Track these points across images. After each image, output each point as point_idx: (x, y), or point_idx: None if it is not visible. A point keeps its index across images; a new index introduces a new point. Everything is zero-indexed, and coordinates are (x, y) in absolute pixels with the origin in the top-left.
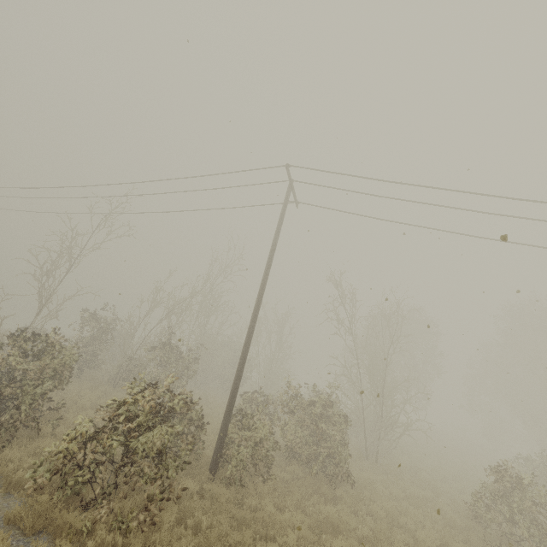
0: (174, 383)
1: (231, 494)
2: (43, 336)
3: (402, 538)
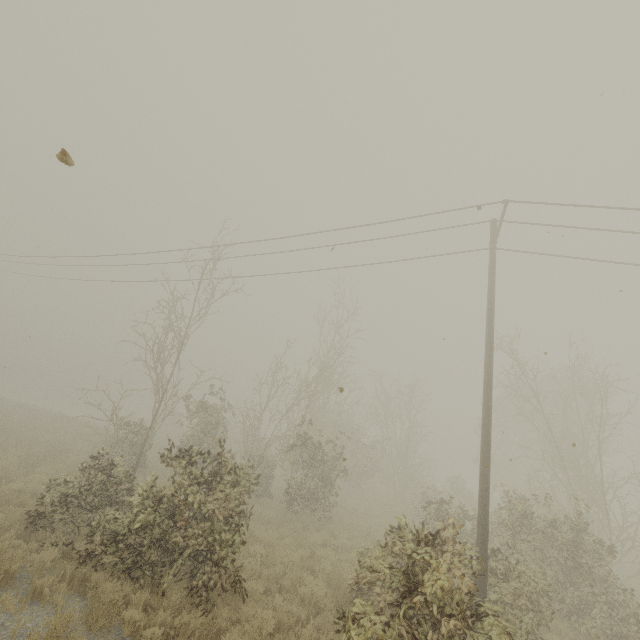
0: (326, 491)
1: None
2: (216, 454)
3: None
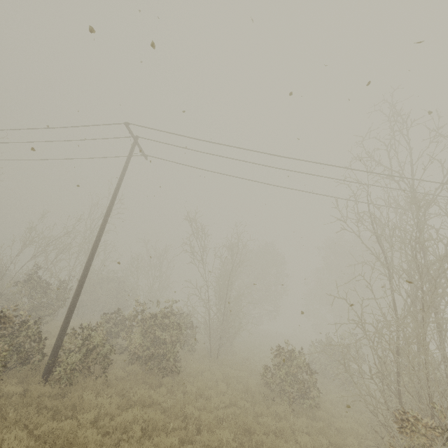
0: (42, 312)
1: (54, 391)
2: None
3: (201, 404)
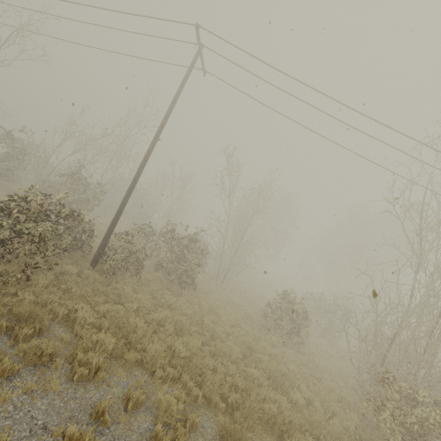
0: (81, 206)
1: (102, 279)
2: None
3: (213, 318)
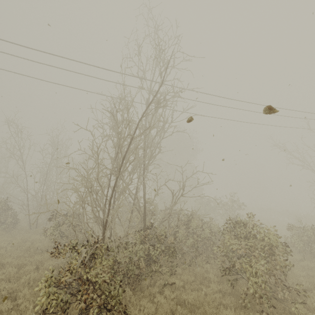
0: None
1: None
2: None
3: None
